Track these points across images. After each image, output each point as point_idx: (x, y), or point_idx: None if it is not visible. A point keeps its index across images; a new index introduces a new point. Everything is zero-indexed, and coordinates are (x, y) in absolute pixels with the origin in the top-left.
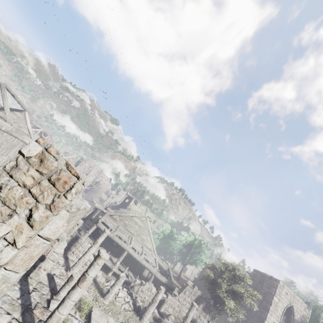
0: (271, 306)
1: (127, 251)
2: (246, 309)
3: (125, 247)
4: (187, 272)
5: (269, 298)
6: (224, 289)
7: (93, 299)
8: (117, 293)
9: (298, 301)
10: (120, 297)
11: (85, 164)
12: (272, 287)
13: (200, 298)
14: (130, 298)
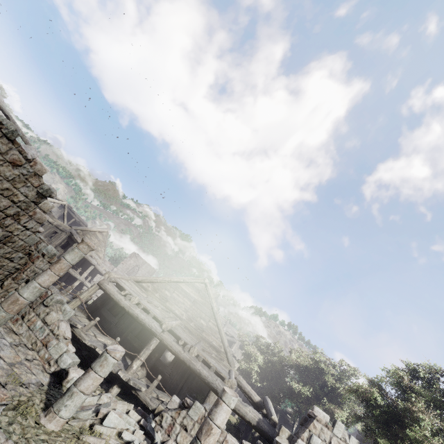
0: None
1: (159, 337)
2: None
3: (154, 328)
4: None
5: None
6: (429, 428)
7: (3, 403)
8: (104, 417)
9: None
10: (110, 427)
11: (129, 261)
12: None
13: None
14: (143, 437)
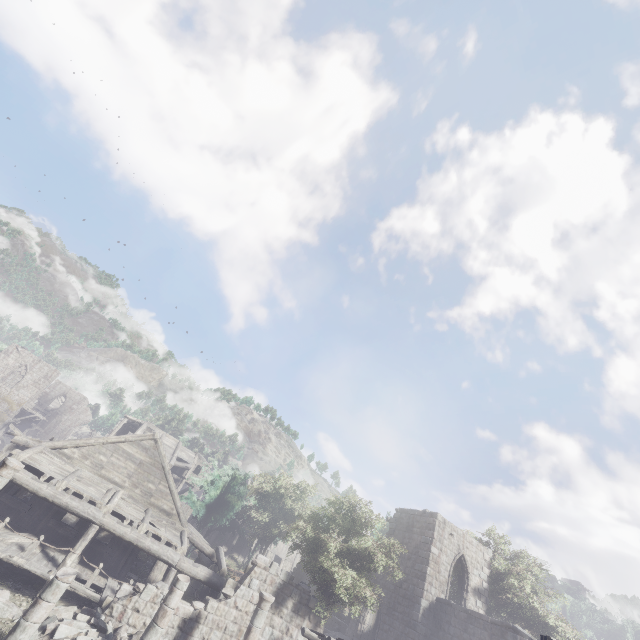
0: (429, 566)
1: (98, 523)
2: (389, 592)
3: (92, 515)
4: (283, 566)
5: (424, 552)
6: (335, 551)
7: None
8: (53, 631)
9: (470, 543)
10: (63, 638)
11: (4, 360)
12: (427, 531)
13: (286, 587)
14: (97, 634)
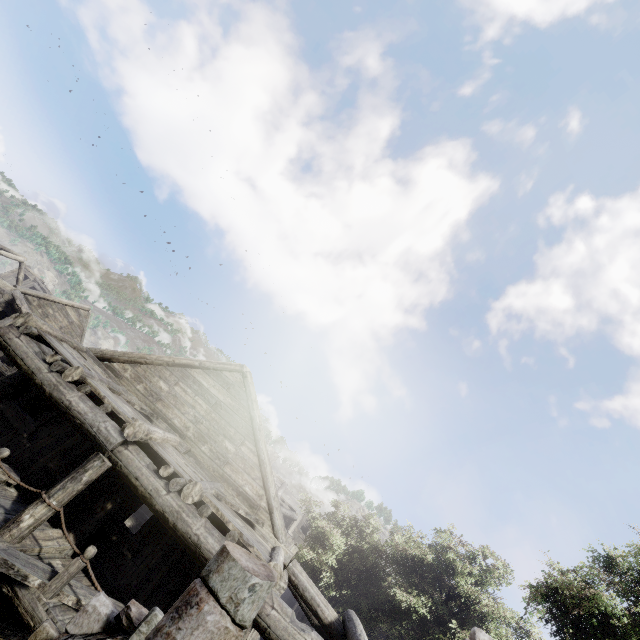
0: None
1: (112, 456)
2: None
3: (103, 433)
4: None
5: None
6: None
7: None
8: None
9: None
10: None
11: None
12: None
13: None
14: None
